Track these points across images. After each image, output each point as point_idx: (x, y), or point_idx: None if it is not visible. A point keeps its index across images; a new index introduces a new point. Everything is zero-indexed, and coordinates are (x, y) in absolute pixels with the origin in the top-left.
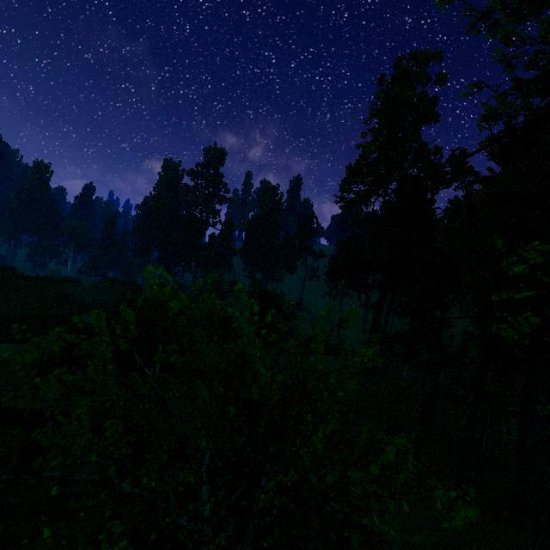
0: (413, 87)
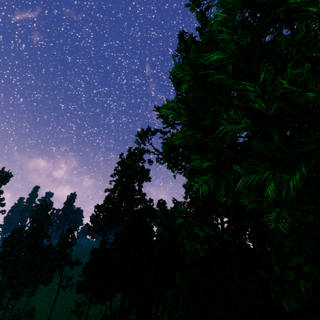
0: (138, 162)
